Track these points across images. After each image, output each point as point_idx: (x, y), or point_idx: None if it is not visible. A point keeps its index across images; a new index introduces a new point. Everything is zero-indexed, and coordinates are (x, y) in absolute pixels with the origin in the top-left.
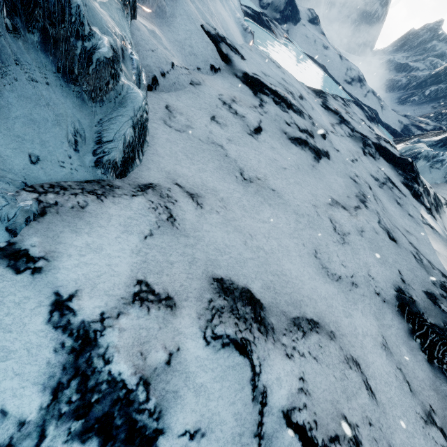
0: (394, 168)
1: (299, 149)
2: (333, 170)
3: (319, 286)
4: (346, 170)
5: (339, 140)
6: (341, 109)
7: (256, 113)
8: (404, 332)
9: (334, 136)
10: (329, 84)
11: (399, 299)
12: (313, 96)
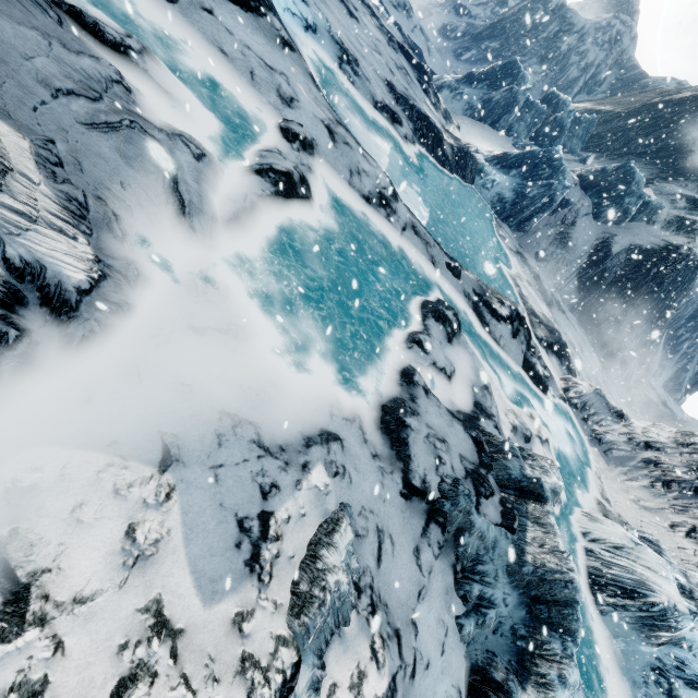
0: (412, 67)
1: (338, 1)
2: (361, 31)
3: (348, 43)
4: (370, 38)
5: (368, 23)
6: (375, 8)
7: None
8: (387, 90)
9: (365, 18)
10: None
11: (387, 81)
12: None
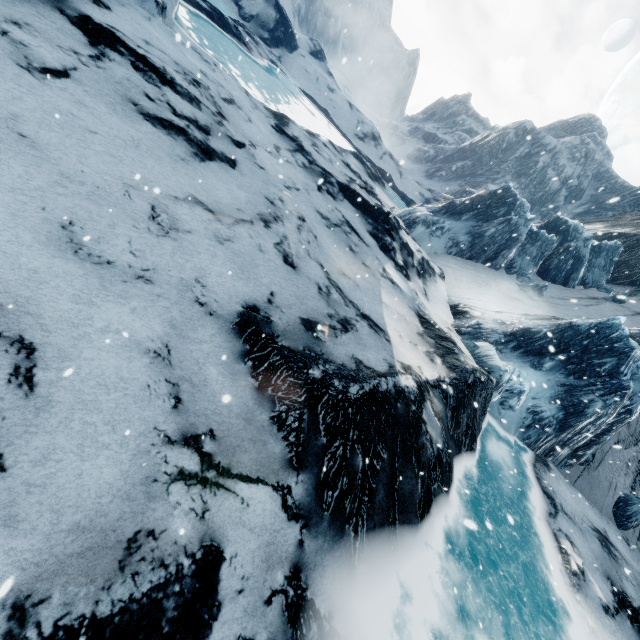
0: (362, 216)
1: (160, 132)
2: (234, 181)
3: (31, 256)
4: (264, 189)
5: (275, 162)
6: (308, 140)
7: (70, 57)
8: (231, 352)
9: (269, 156)
10: (329, 131)
11: (243, 316)
12: (265, 115)
